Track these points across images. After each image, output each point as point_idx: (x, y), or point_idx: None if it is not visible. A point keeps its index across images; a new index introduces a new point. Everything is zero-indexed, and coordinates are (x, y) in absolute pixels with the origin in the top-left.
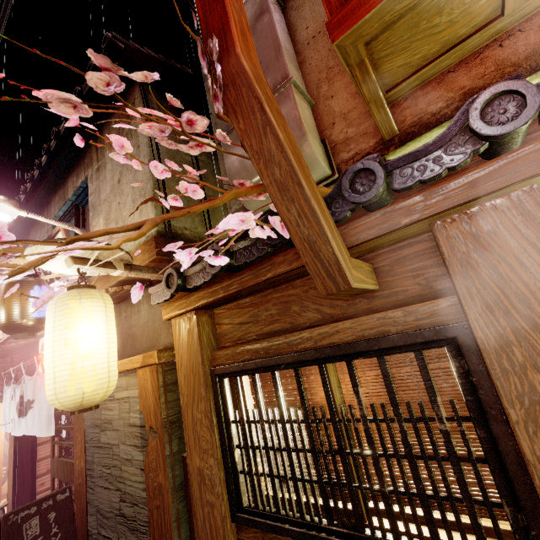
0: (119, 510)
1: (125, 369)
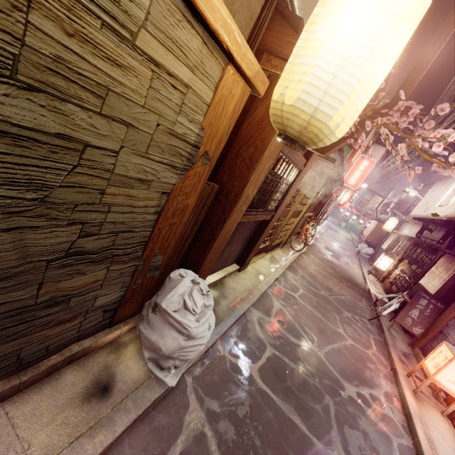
0: (66, 252)
1: (229, 47)
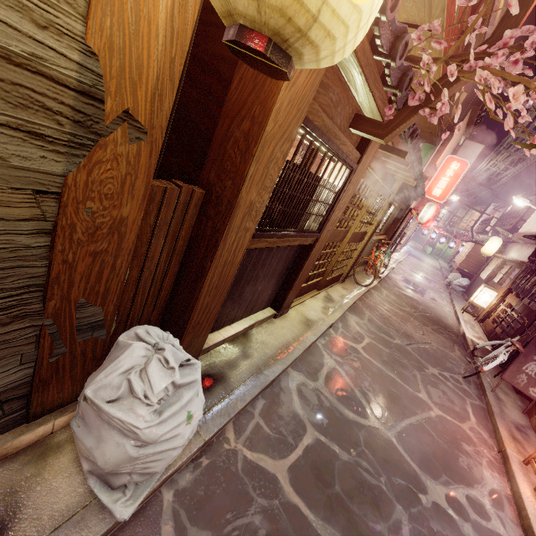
0: None
1: None
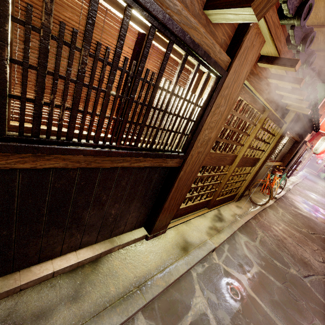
0: None
1: None
